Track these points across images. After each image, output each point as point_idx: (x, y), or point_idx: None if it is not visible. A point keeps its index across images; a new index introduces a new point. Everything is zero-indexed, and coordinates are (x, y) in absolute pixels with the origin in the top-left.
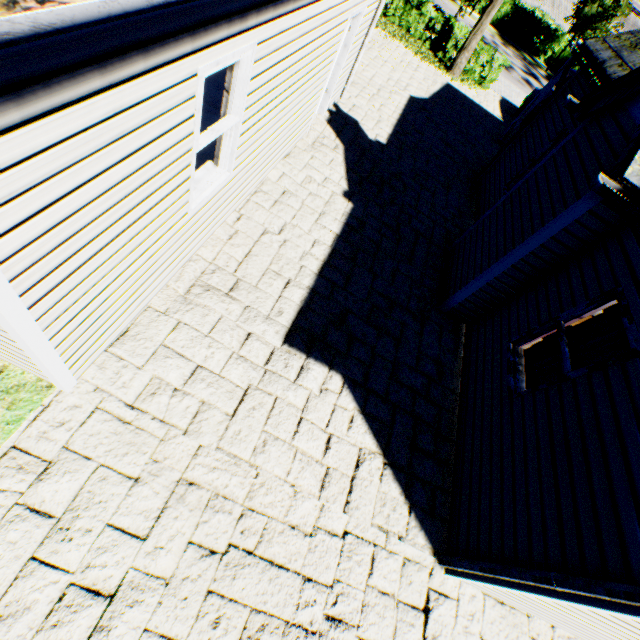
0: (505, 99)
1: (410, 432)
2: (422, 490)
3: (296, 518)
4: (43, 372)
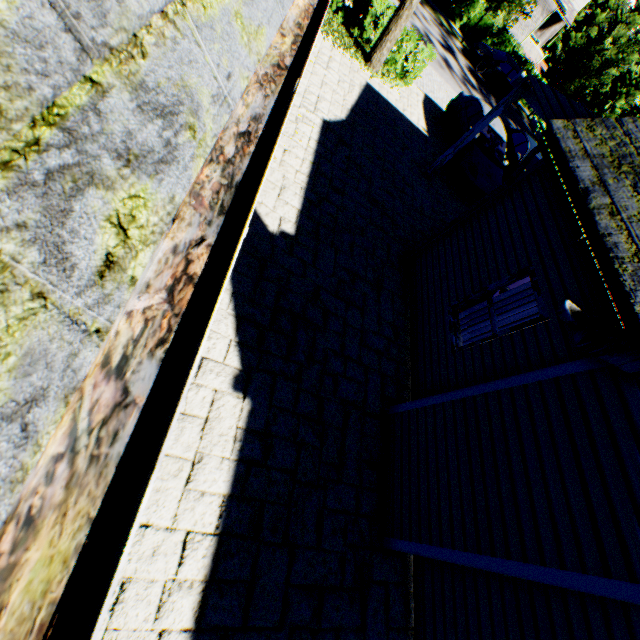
0: (428, 96)
1: None
2: None
3: None
4: None
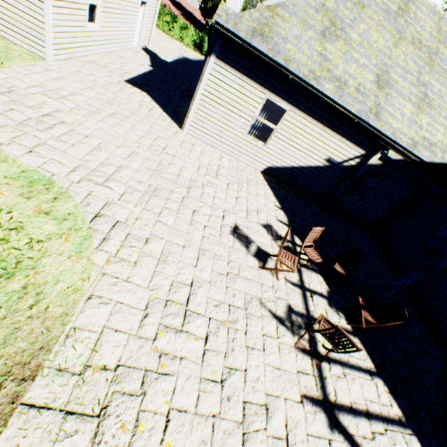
0: None
1: (174, 111)
2: (177, 120)
3: (131, 106)
4: (46, 46)
